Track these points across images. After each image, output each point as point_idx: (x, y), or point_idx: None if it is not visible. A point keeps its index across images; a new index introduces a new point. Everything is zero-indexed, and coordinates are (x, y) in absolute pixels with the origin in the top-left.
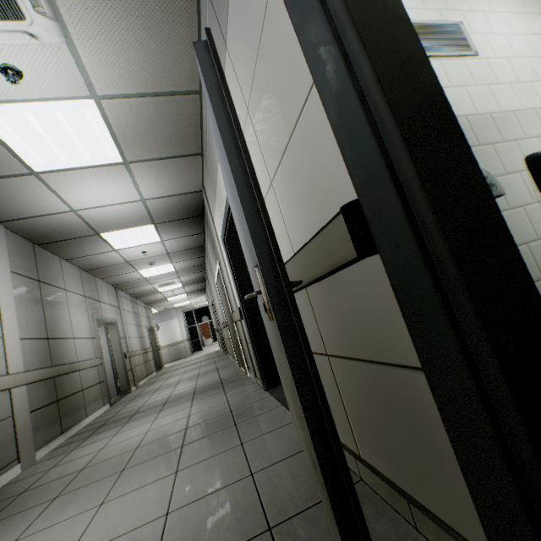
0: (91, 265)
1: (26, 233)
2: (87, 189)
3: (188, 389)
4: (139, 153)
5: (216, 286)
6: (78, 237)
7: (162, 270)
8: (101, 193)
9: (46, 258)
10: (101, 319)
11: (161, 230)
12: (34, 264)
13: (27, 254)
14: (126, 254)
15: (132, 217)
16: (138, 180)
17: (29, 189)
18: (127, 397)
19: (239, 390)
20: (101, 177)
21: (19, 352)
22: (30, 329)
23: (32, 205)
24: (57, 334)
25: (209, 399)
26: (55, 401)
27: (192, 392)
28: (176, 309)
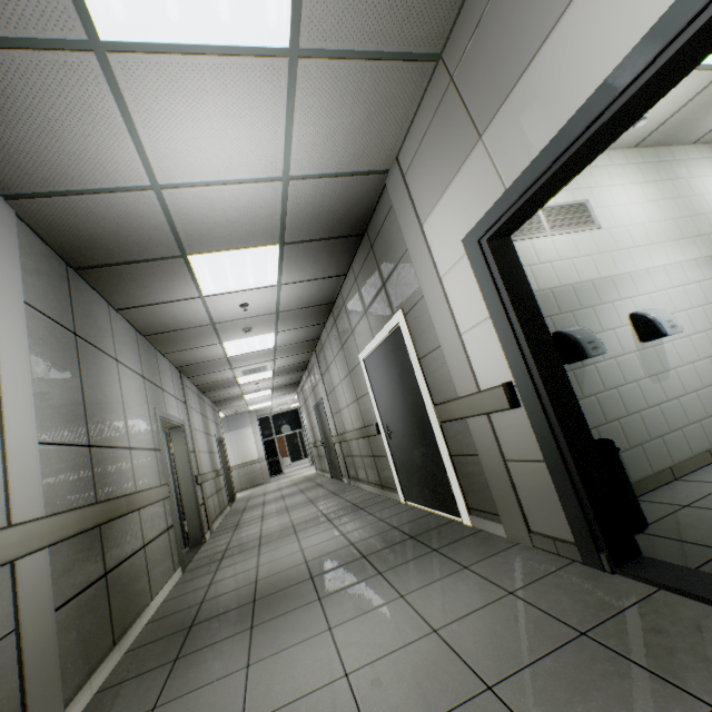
0: (156, 324)
1: (56, 237)
2: (195, 127)
3: (338, 546)
4: (328, 24)
5: (362, 365)
6: (148, 258)
7: (257, 344)
8: (217, 146)
9: (86, 297)
10: (164, 419)
11: (287, 260)
12: (67, 300)
13: (55, 280)
14: (215, 308)
15: (251, 222)
16: (296, 118)
17: (77, 103)
18: (205, 553)
19: (502, 563)
20: (231, 91)
21: (34, 471)
22: (58, 424)
23: (77, 158)
24: (105, 438)
25: (434, 579)
26: (101, 577)
27: (357, 555)
28: (249, 414)
